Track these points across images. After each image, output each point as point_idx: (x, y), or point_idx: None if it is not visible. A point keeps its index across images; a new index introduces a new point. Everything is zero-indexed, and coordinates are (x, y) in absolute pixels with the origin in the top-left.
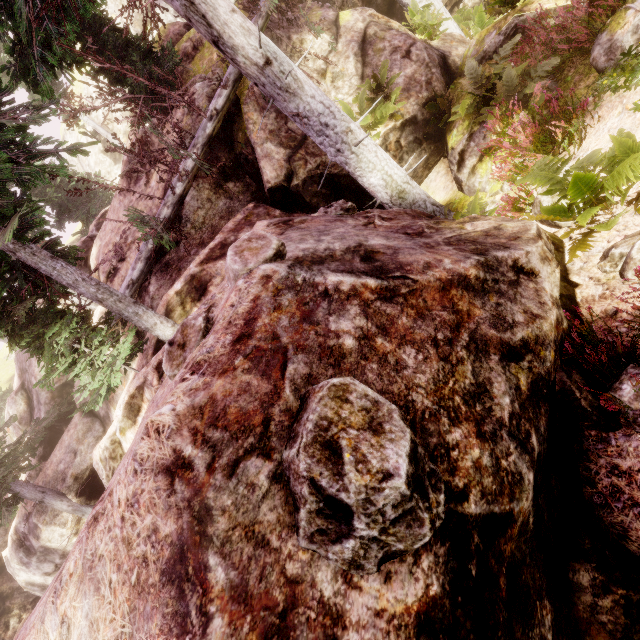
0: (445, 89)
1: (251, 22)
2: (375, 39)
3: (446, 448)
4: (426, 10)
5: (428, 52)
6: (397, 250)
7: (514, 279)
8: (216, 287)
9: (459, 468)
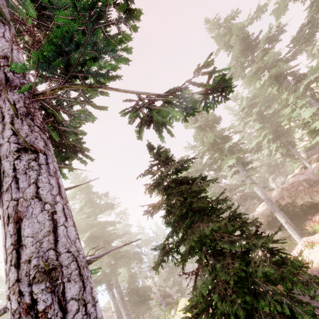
0: None
1: None
2: None
3: (298, 199)
4: None
5: None
6: None
7: None
8: None
9: (297, 200)
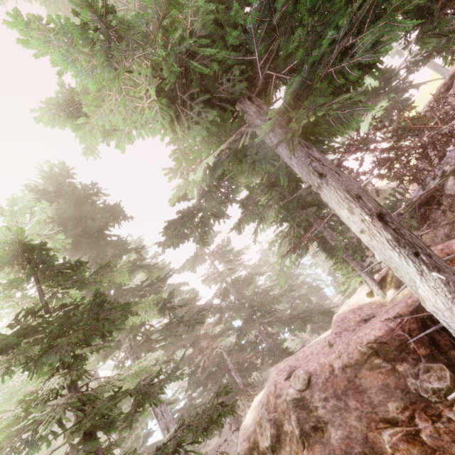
0: None
1: (378, 238)
2: None
3: None
4: None
5: None
6: (326, 444)
7: None
8: (401, 294)
9: None
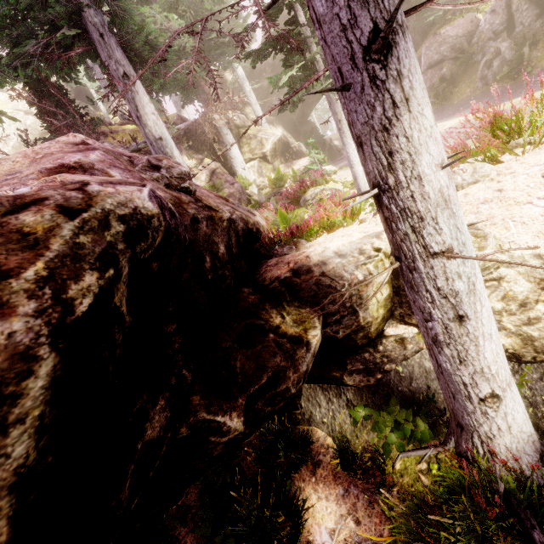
0: (247, 205)
1: (160, 122)
2: (219, 173)
3: (201, 197)
4: (246, 177)
5: (242, 189)
6: None
7: (246, 211)
8: None
9: (204, 200)
